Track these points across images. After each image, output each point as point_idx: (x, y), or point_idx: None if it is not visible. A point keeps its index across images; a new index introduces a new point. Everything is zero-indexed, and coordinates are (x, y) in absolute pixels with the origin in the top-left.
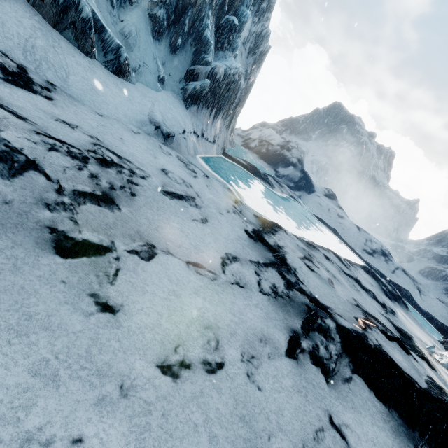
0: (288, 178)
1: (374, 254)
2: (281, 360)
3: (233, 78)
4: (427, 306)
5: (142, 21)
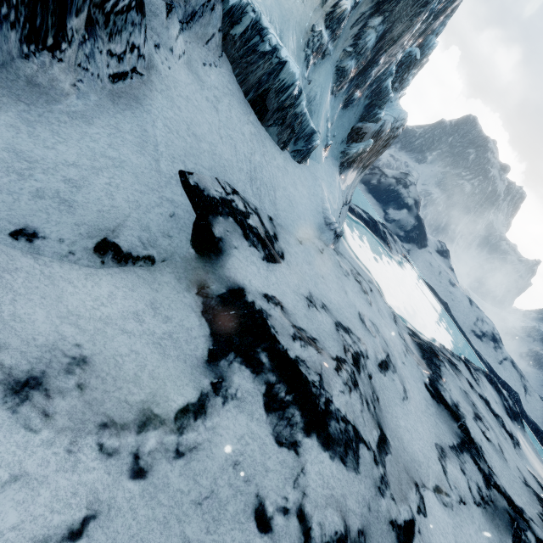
0: (399, 224)
1: (483, 338)
2: None
3: (396, 131)
4: (530, 410)
5: (328, 77)
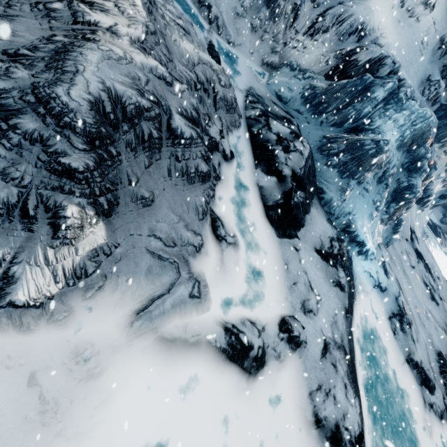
0: None
1: None
2: None
3: None
4: None
5: (439, 183)
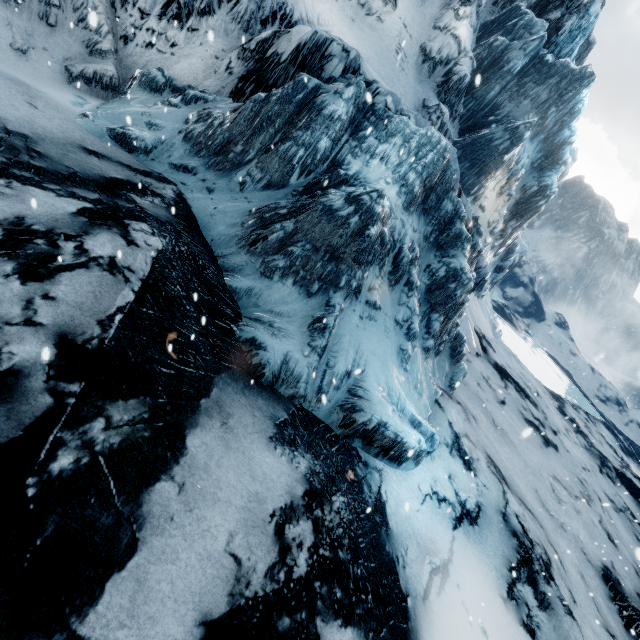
0: (517, 301)
1: (607, 402)
2: (599, 473)
3: (521, 259)
4: None
5: (488, 252)
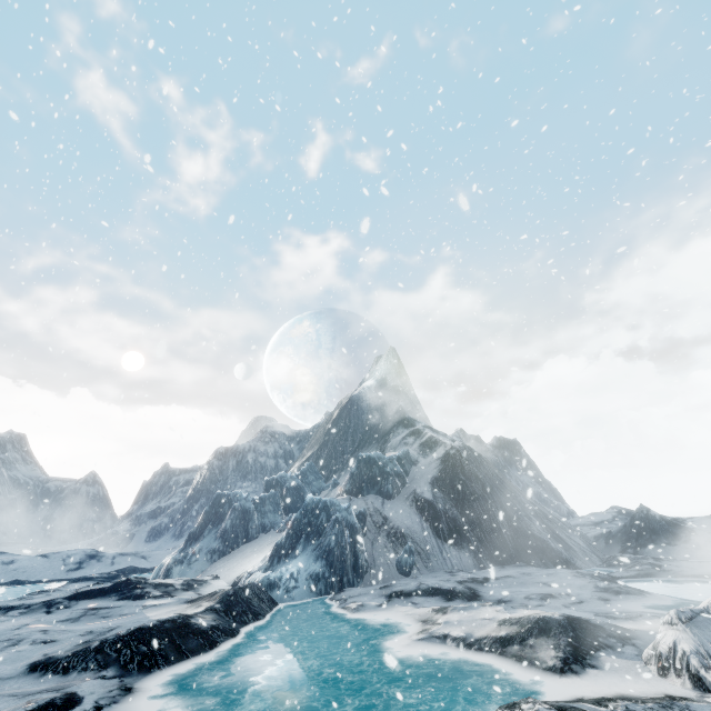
0: None
1: (83, 565)
2: (47, 616)
3: None
4: (157, 563)
5: None
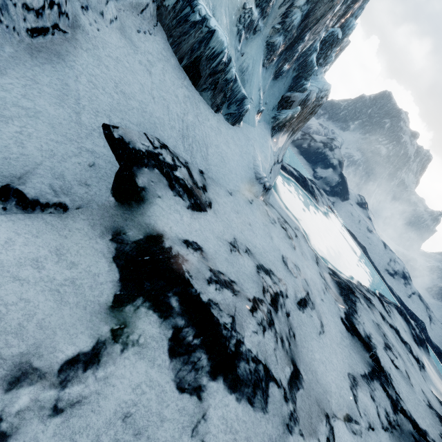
0: (325, 181)
1: (395, 275)
2: None
3: (320, 100)
4: (434, 336)
5: (259, 51)
